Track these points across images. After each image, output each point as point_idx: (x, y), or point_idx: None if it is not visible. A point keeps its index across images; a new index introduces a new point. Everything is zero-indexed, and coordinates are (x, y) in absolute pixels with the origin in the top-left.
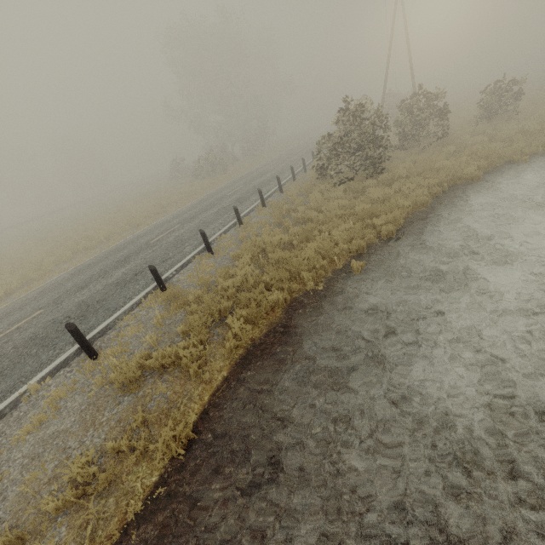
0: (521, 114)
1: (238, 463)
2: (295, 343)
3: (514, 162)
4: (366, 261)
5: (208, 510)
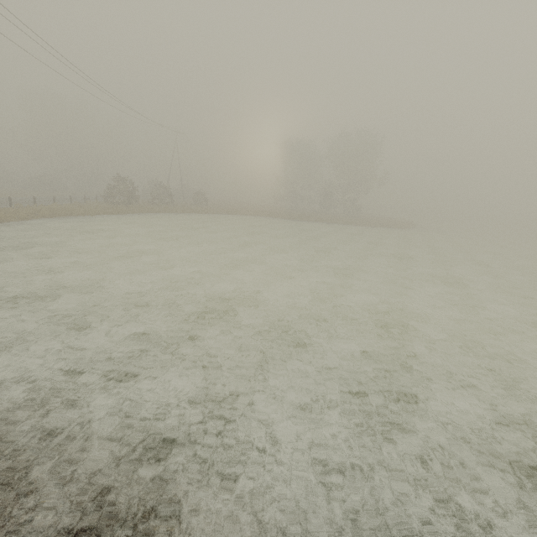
0: (205, 206)
1: (39, 222)
2: (62, 218)
3: (176, 213)
4: (98, 216)
5: (31, 223)
